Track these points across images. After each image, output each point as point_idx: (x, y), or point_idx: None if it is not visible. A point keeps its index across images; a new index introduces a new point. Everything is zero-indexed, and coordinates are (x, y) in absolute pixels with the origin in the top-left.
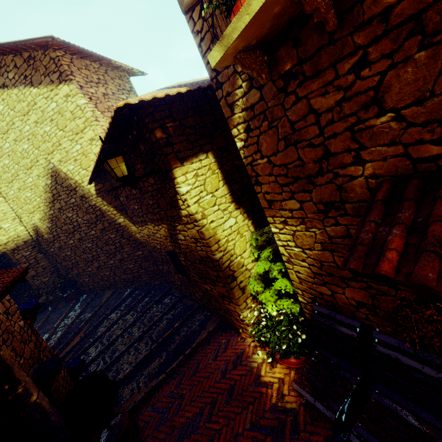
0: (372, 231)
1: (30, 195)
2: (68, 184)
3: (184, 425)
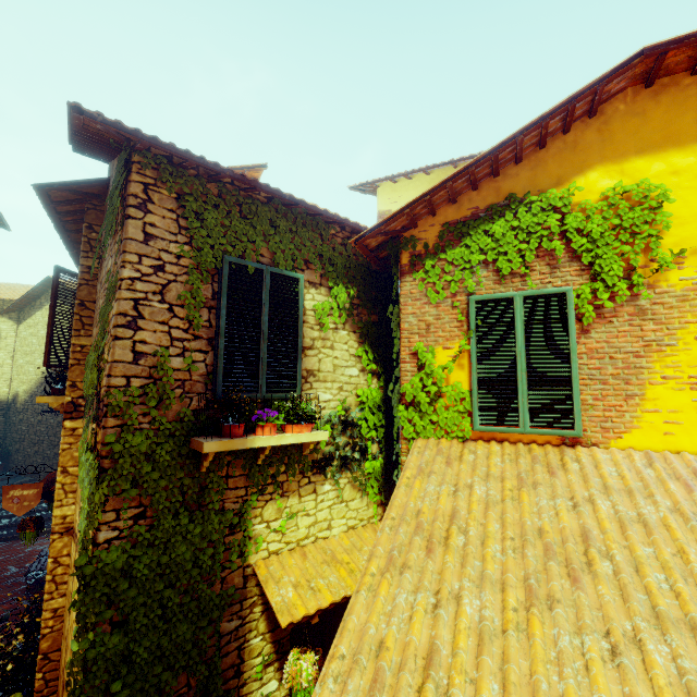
0: None
1: (32, 370)
2: None
3: None
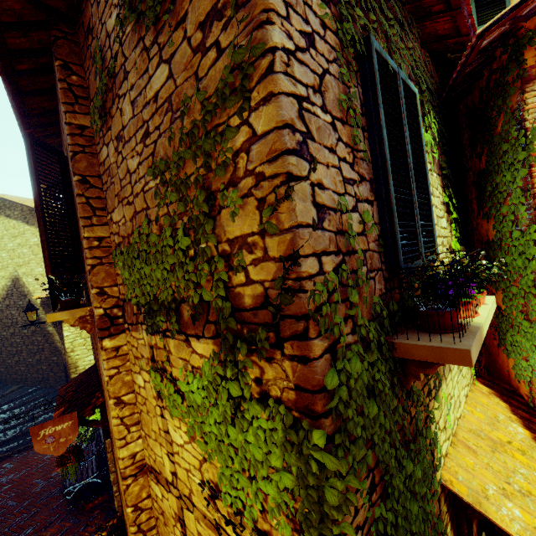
0: (74, 379)
1: None
2: (23, 290)
3: (0, 479)
